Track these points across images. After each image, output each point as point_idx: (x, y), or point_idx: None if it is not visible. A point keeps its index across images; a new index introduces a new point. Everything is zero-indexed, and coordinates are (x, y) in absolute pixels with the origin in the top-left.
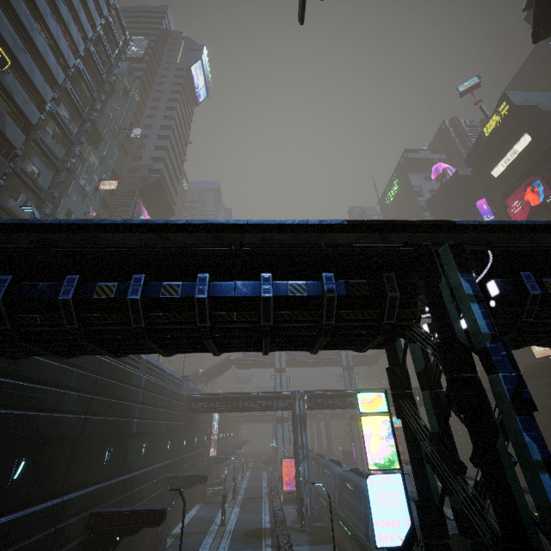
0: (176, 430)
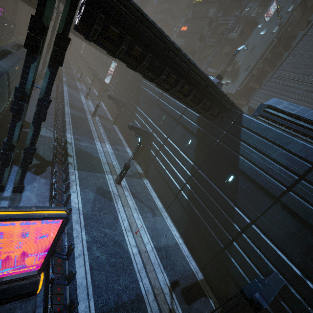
0: (171, 114)
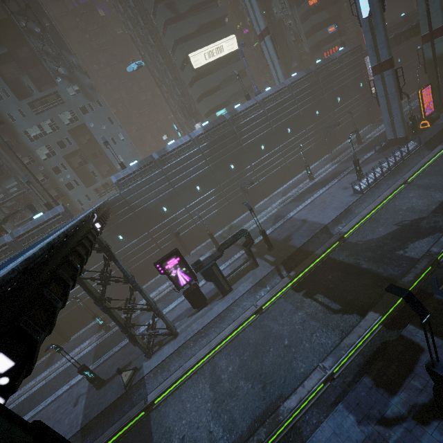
0: None
